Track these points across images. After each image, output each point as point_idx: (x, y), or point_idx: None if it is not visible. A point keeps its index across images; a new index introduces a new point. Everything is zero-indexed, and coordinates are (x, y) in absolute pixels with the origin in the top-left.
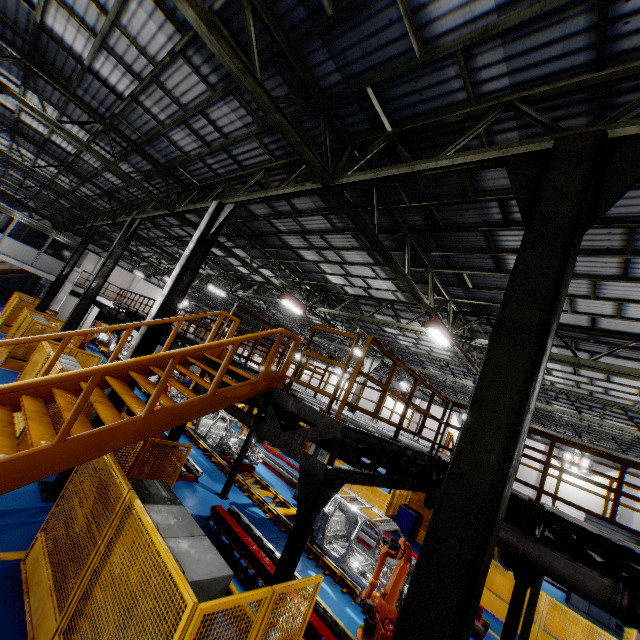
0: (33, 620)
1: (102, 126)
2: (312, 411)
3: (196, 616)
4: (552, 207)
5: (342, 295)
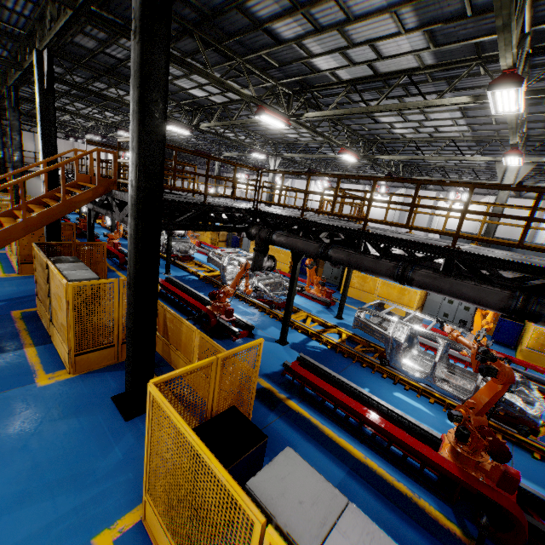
0: (46, 325)
1: None
2: (126, 195)
3: (69, 287)
4: (136, 2)
5: (213, 106)
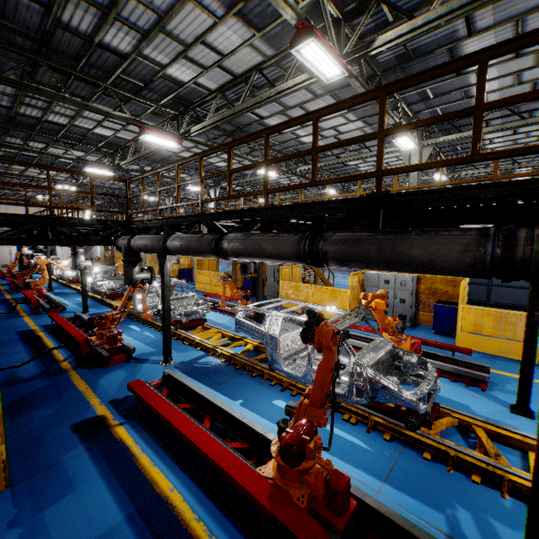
0: None
1: None
2: None
3: None
4: None
5: (127, 144)
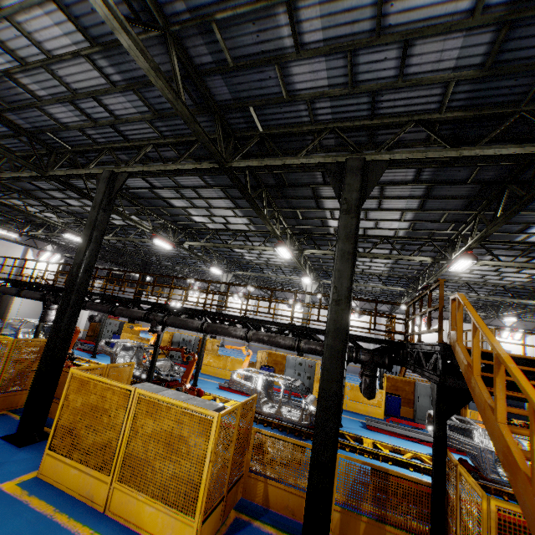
0: None
1: (147, 35)
2: None
3: None
4: None
5: (330, 236)
